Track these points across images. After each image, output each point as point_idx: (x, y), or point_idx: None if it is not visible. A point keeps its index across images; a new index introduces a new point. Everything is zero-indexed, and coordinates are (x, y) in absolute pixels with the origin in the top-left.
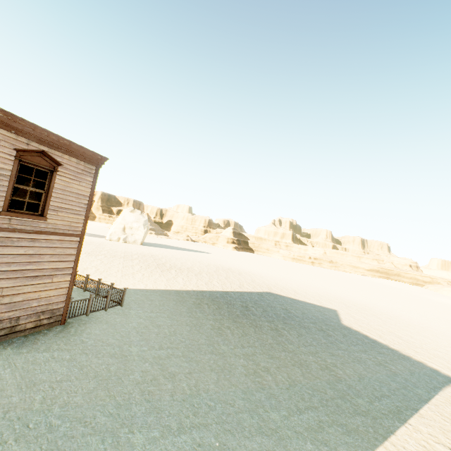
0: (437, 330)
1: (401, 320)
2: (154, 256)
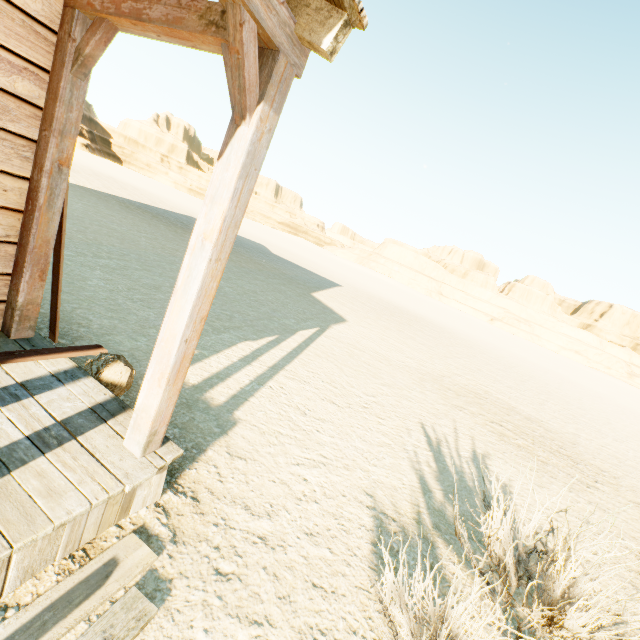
0: (333, 270)
1: (311, 261)
2: None
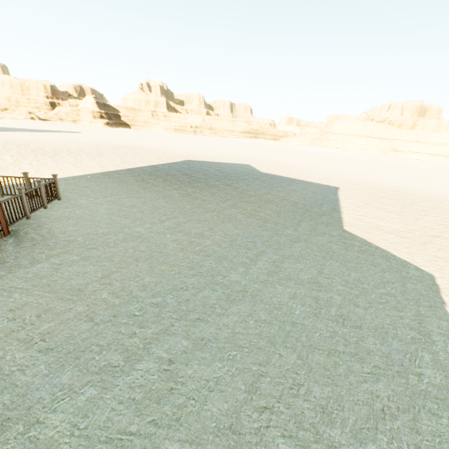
0: (307, 165)
1: (287, 163)
2: (10, 142)
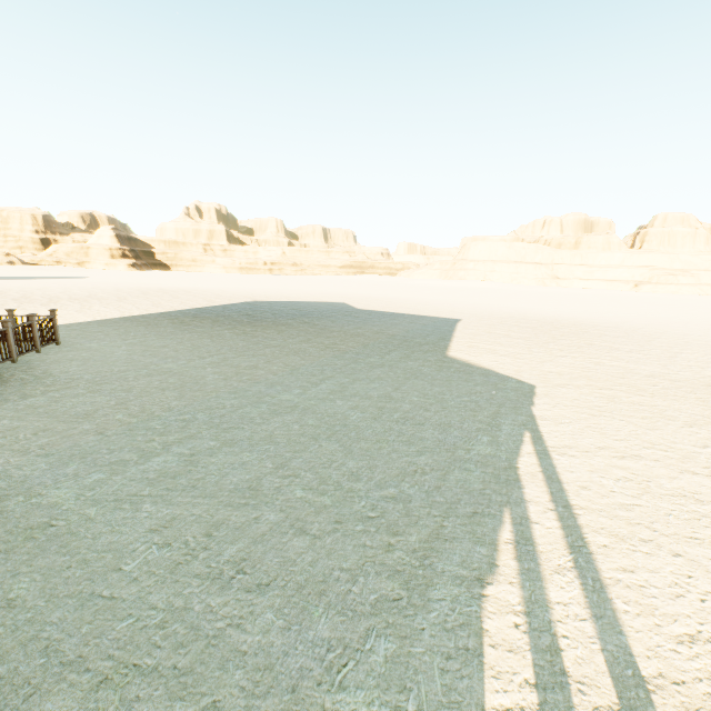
0: (428, 300)
1: (400, 299)
2: None
